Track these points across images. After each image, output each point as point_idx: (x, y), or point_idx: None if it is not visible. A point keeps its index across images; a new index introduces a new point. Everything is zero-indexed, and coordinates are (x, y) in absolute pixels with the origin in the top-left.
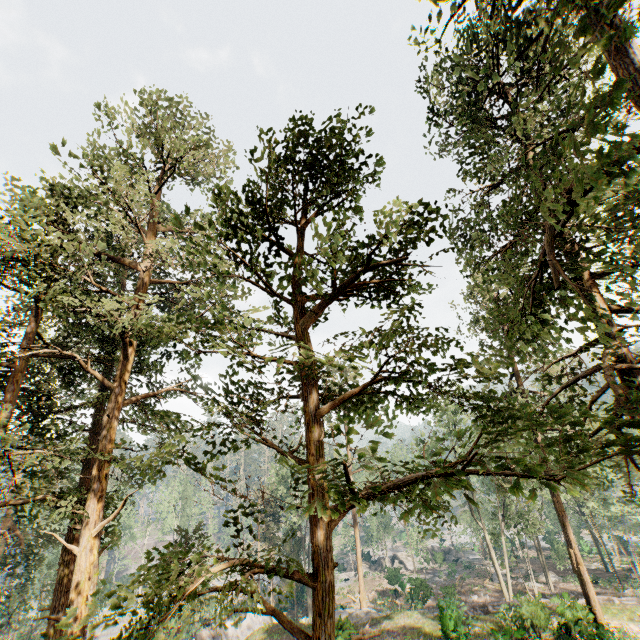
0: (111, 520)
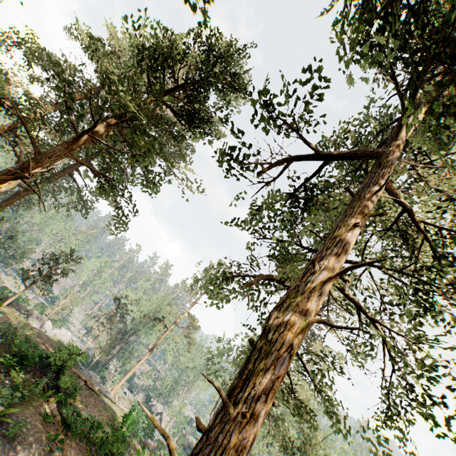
0: (39, 172)
